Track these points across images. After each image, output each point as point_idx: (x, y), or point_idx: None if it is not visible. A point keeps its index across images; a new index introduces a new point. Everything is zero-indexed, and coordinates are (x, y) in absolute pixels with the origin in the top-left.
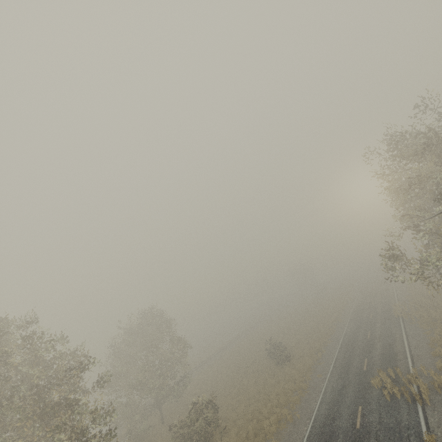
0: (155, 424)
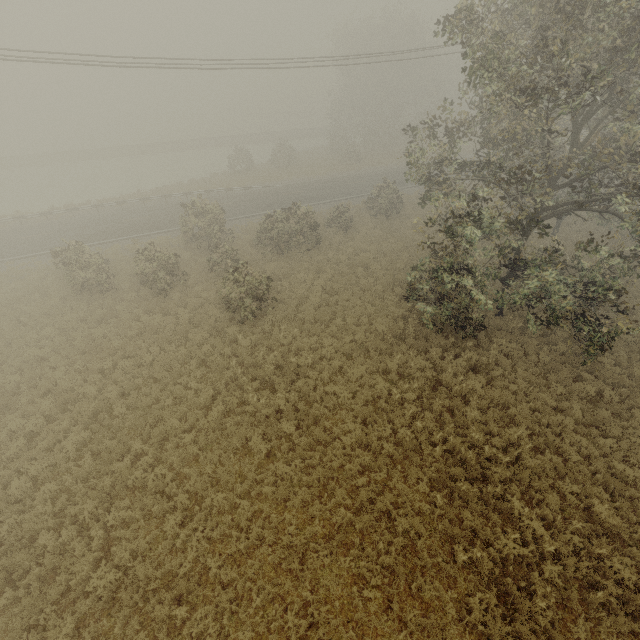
0: None
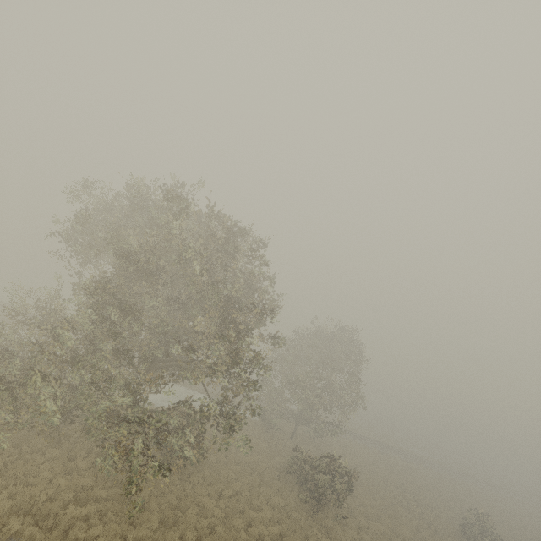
0: (285, 431)
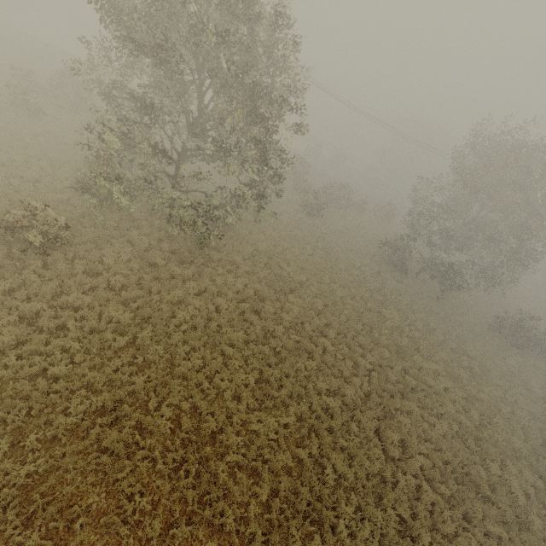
0: None
